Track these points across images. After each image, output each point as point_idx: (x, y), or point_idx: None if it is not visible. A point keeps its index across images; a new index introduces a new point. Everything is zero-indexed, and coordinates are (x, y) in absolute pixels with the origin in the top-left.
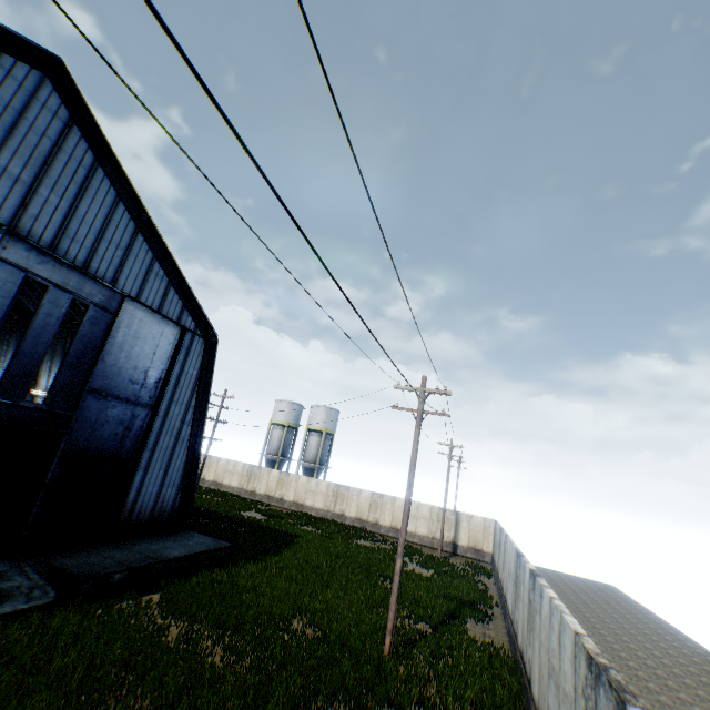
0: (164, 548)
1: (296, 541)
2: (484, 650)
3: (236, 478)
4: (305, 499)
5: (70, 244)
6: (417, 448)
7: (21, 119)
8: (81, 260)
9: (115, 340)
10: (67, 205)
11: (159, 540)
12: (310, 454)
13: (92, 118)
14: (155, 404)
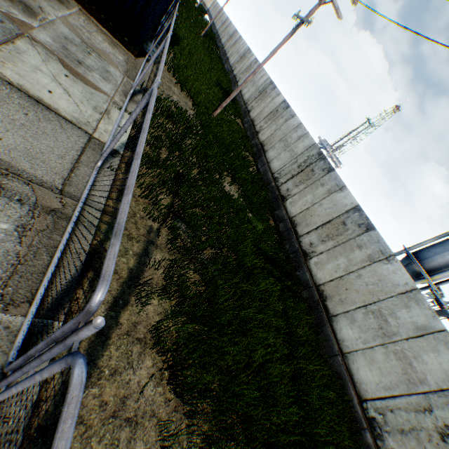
0: None
1: None
2: (208, 21)
3: None
4: None
5: None
6: None
7: None
8: None
9: None
10: None
11: None
12: None
13: None
14: None
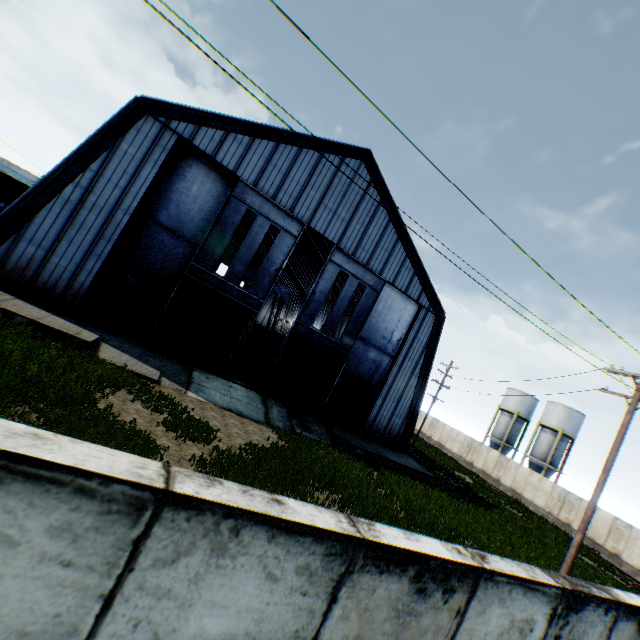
0: (387, 453)
1: (497, 510)
2: None
3: (457, 446)
4: (523, 490)
5: (361, 251)
6: (622, 435)
7: (348, 188)
8: (365, 260)
9: (377, 309)
10: (362, 230)
11: (385, 448)
12: (537, 450)
13: (381, 177)
14: (395, 355)
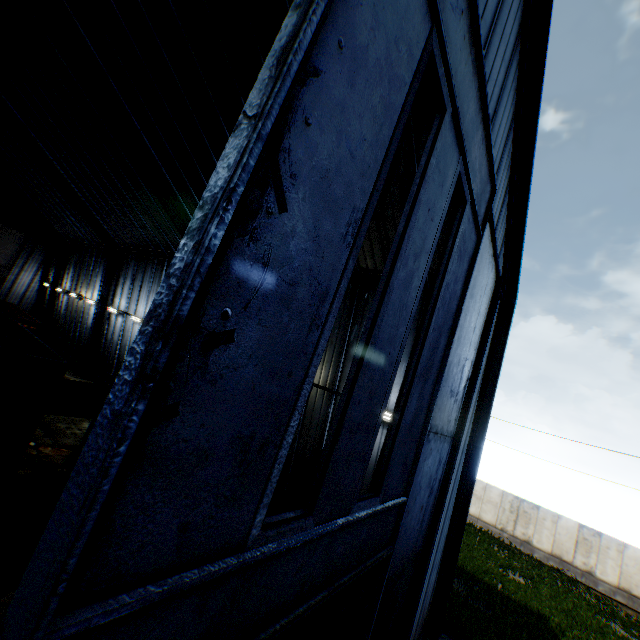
0: None
1: None
2: None
3: None
4: None
5: None
6: None
7: None
8: None
9: None
10: None
11: None
12: None
13: None
14: (460, 432)
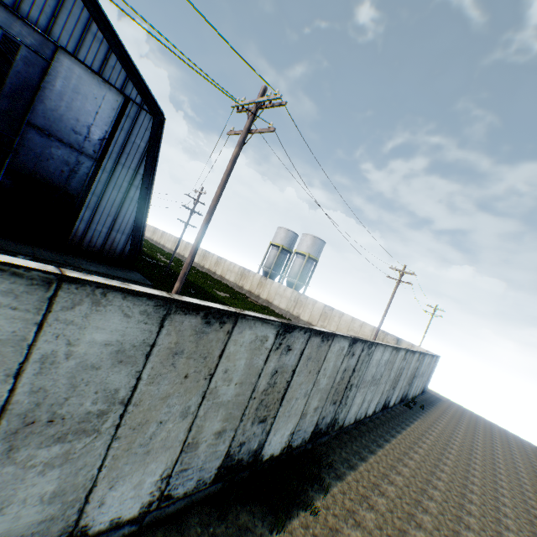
0: (90, 265)
1: None
2: None
3: (233, 276)
4: (274, 299)
5: None
6: (230, 171)
7: None
8: (10, 0)
9: (54, 88)
10: None
11: (97, 263)
12: (293, 271)
13: None
14: (99, 158)
